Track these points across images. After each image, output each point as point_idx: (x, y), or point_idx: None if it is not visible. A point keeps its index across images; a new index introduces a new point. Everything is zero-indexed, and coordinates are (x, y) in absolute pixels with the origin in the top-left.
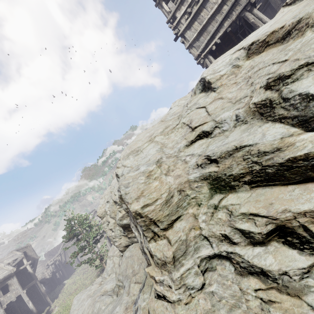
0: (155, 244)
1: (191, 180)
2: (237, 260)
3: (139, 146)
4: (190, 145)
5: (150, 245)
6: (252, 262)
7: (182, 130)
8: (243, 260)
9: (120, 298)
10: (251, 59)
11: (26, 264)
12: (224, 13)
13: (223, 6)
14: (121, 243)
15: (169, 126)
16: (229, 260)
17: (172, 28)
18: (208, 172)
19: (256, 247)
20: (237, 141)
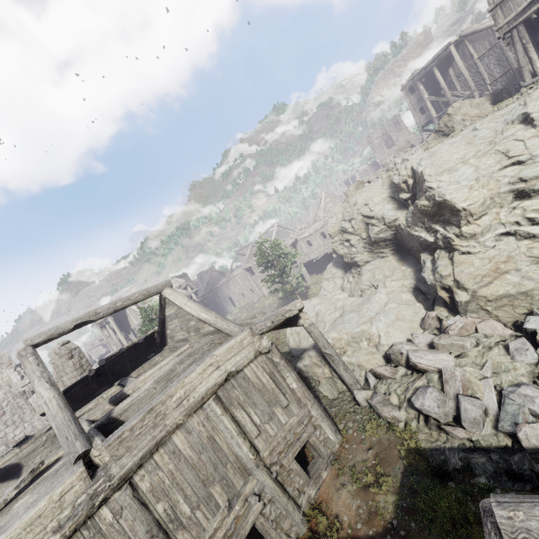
0: (467, 228)
1: (501, 192)
2: (520, 233)
3: (452, 167)
4: (503, 169)
5: (463, 228)
6: (529, 232)
7: (496, 157)
8: (524, 232)
9: (371, 294)
10: None
11: (191, 292)
12: None
13: None
14: (363, 259)
15: (480, 151)
16: (513, 236)
17: None
18: (516, 187)
19: (534, 226)
20: None
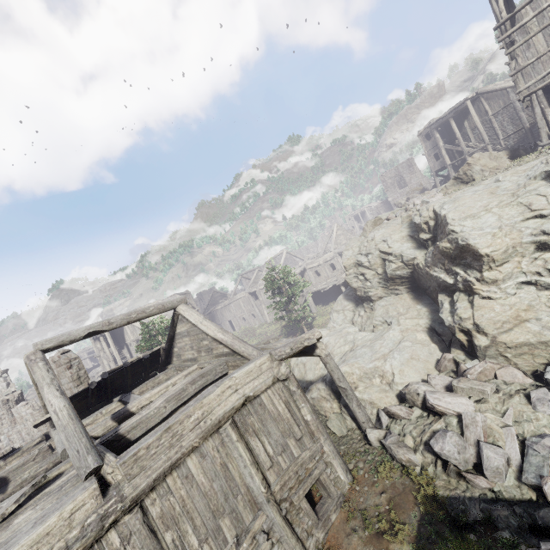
0: (488, 273)
1: (523, 242)
2: (541, 283)
3: (475, 213)
4: (525, 221)
5: (485, 273)
6: None
7: (519, 208)
8: (545, 282)
9: (383, 330)
10: None
11: None
12: None
13: None
14: (377, 294)
15: (503, 201)
16: (533, 285)
17: (499, 40)
18: (539, 239)
19: None
20: None
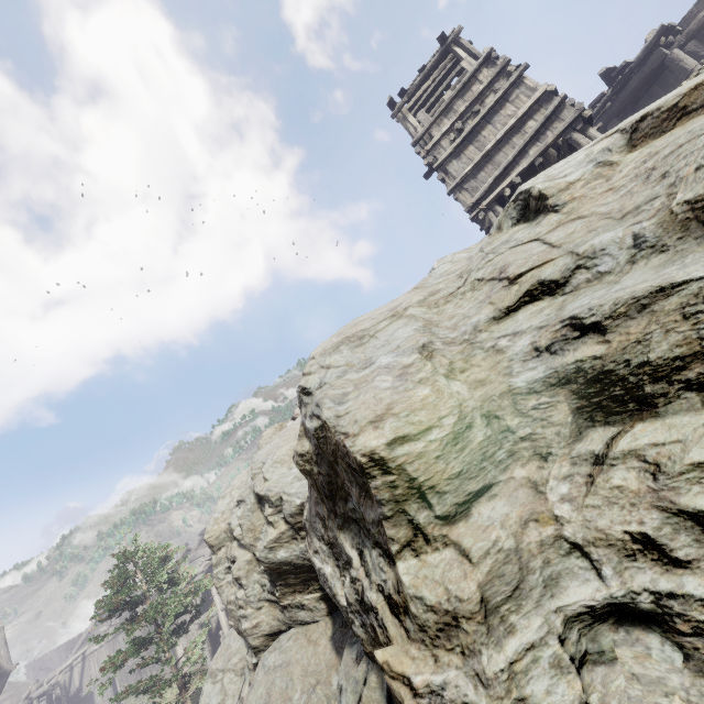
0: (417, 564)
1: (519, 389)
2: (698, 620)
3: (365, 329)
4: (504, 317)
5: (402, 566)
6: None
7: (478, 293)
8: None
9: None
10: (641, 147)
11: None
12: (530, 132)
13: (527, 121)
14: (260, 624)
15: (438, 292)
16: (658, 628)
17: (422, 154)
18: (572, 362)
19: None
20: (654, 281)
